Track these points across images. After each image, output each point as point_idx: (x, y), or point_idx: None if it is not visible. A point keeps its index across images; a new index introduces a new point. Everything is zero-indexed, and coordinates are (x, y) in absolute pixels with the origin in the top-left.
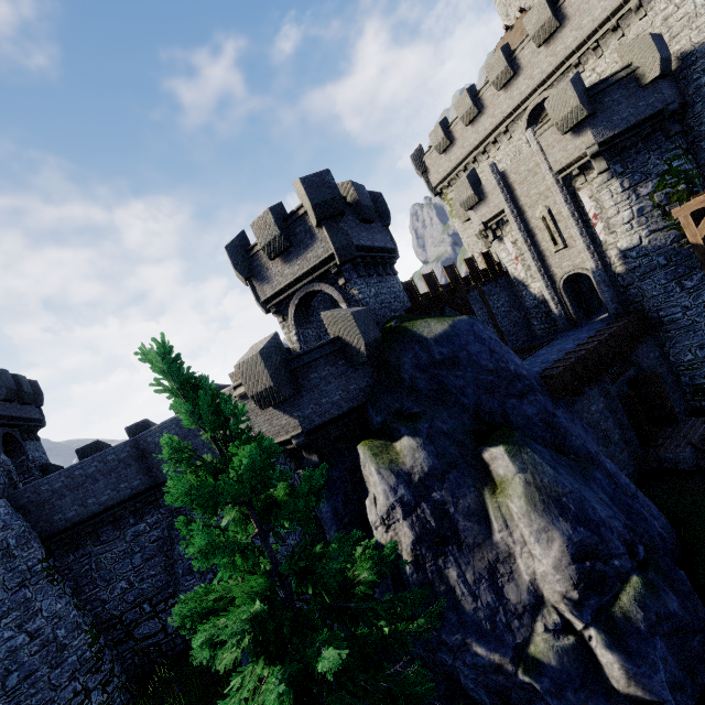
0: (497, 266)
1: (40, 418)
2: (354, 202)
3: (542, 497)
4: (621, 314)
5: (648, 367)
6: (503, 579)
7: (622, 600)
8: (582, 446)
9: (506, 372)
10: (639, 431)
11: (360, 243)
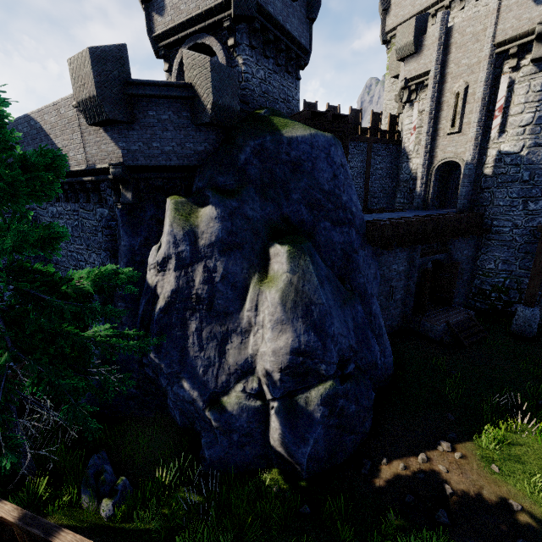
0: (397, 133)
1: None
2: None
3: (296, 298)
4: (465, 211)
5: (457, 259)
6: (231, 346)
7: (311, 393)
8: (362, 284)
9: (336, 199)
10: (419, 300)
11: (267, 7)
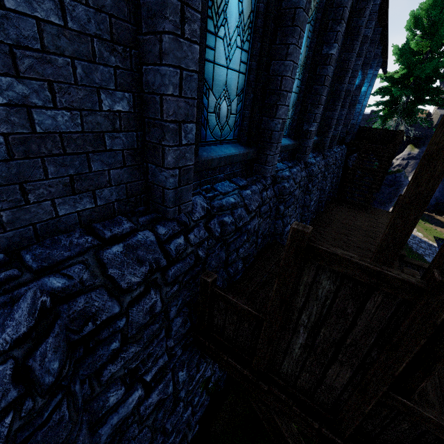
0: None
1: None
2: None
3: None
4: None
5: None
6: None
7: None
8: None
9: None
10: None
11: None
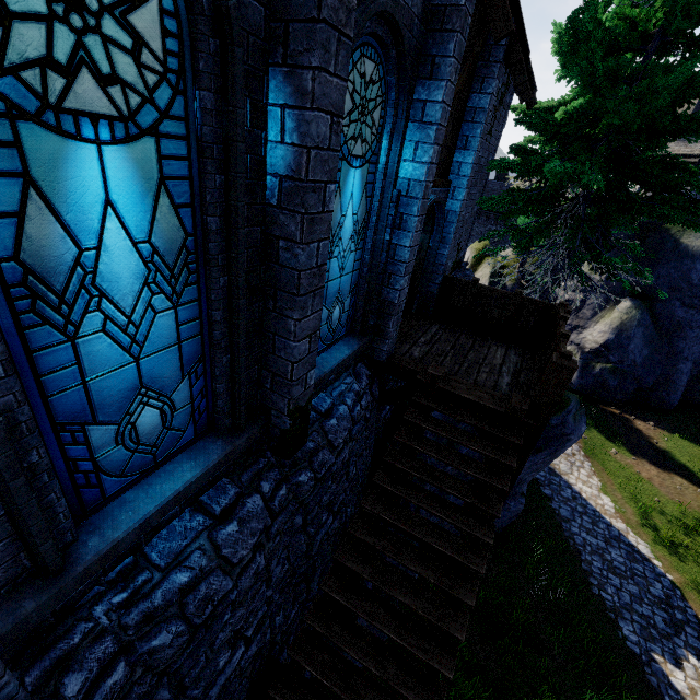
0: None
1: None
2: None
3: (618, 325)
4: None
5: None
6: (576, 332)
7: (598, 364)
8: (681, 347)
9: (698, 291)
10: None
11: None
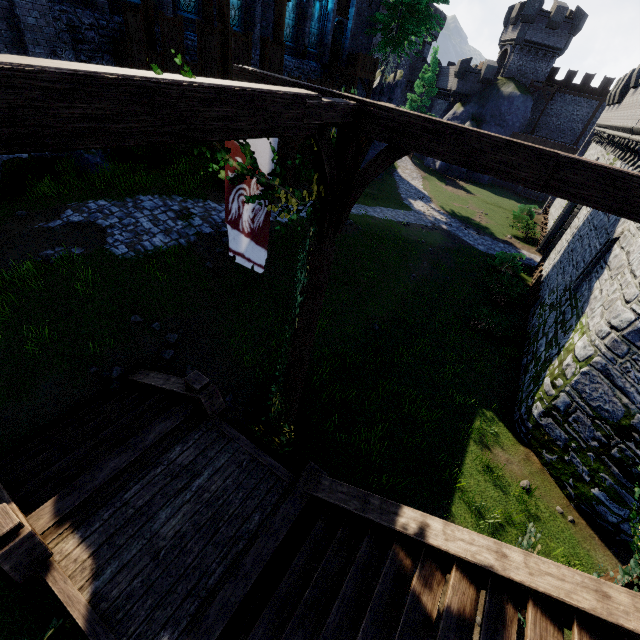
0: None
1: (437, 36)
2: (550, 17)
3: None
4: None
5: None
6: None
7: None
8: None
9: (503, 117)
10: None
11: (530, 40)
